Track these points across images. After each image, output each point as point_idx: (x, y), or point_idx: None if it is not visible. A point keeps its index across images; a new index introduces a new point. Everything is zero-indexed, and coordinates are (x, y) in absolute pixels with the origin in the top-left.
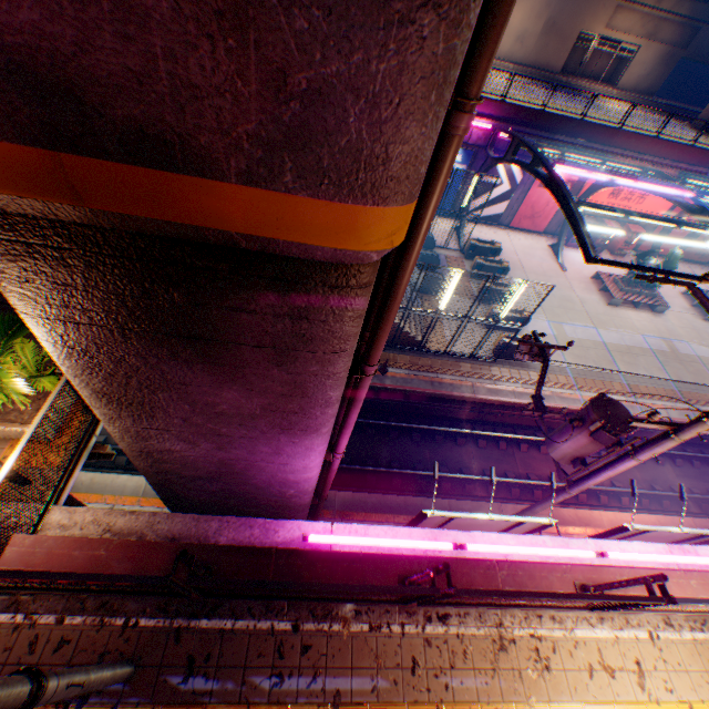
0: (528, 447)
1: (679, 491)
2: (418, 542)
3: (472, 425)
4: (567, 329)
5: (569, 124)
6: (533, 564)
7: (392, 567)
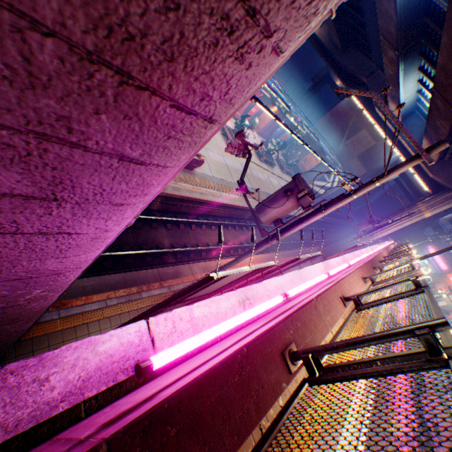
0: (196, 227)
1: (312, 234)
2: (264, 305)
3: (162, 214)
4: (211, 154)
5: None
6: (326, 293)
7: (274, 348)
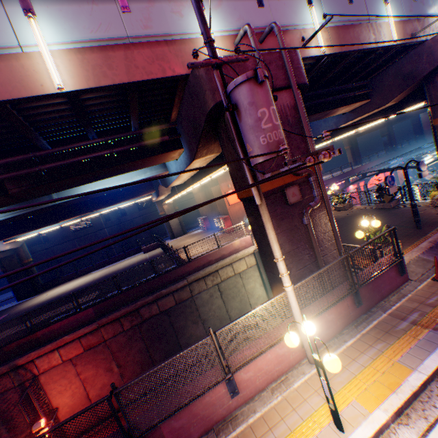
0: None
1: None
2: None
3: None
4: None
5: (341, 175)
6: None
7: None
